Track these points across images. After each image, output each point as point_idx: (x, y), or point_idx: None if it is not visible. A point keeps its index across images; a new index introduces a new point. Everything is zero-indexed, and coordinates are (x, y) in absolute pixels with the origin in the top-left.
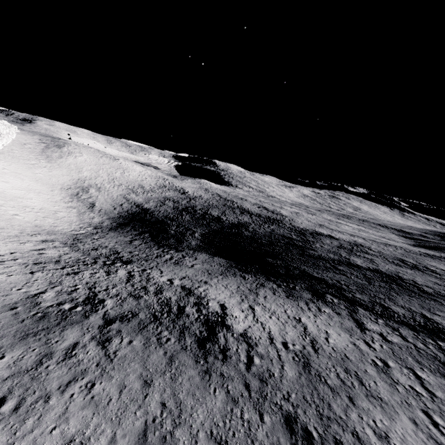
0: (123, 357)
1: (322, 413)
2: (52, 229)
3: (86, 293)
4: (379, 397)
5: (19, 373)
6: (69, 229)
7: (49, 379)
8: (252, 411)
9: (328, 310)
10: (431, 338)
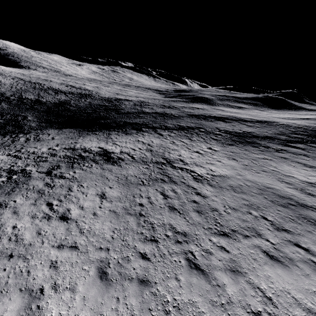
0: (80, 176)
1: (164, 158)
2: None
3: (1, 171)
4: (175, 149)
5: (38, 198)
6: None
7: (58, 193)
8: (145, 166)
9: (146, 134)
10: (182, 131)
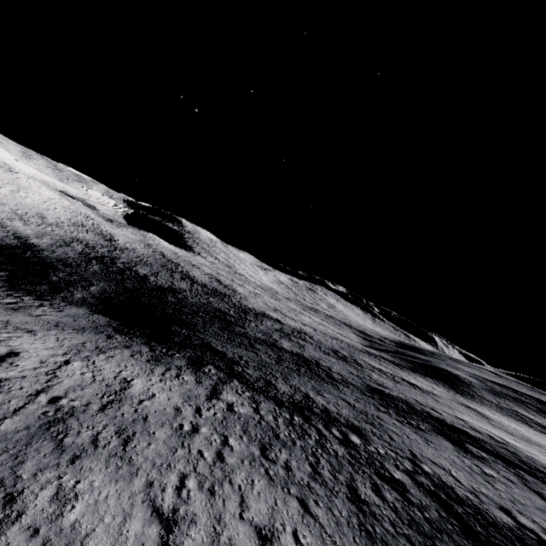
0: None
1: None
2: None
3: None
4: (133, 458)
5: None
6: None
7: None
8: None
9: (190, 378)
10: (290, 413)
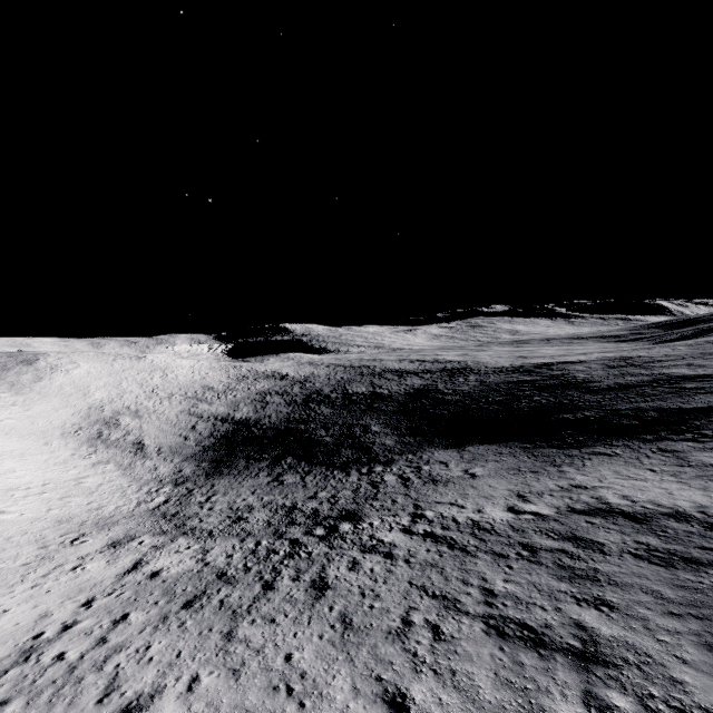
0: None
1: None
2: (96, 515)
3: (480, 627)
4: None
5: None
6: (130, 503)
7: None
8: None
9: None
10: None
